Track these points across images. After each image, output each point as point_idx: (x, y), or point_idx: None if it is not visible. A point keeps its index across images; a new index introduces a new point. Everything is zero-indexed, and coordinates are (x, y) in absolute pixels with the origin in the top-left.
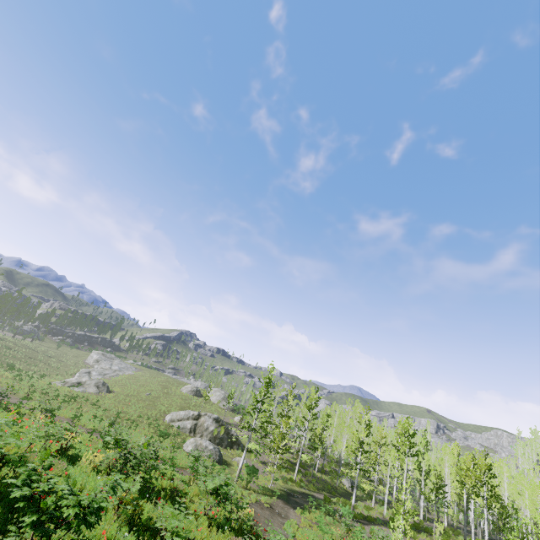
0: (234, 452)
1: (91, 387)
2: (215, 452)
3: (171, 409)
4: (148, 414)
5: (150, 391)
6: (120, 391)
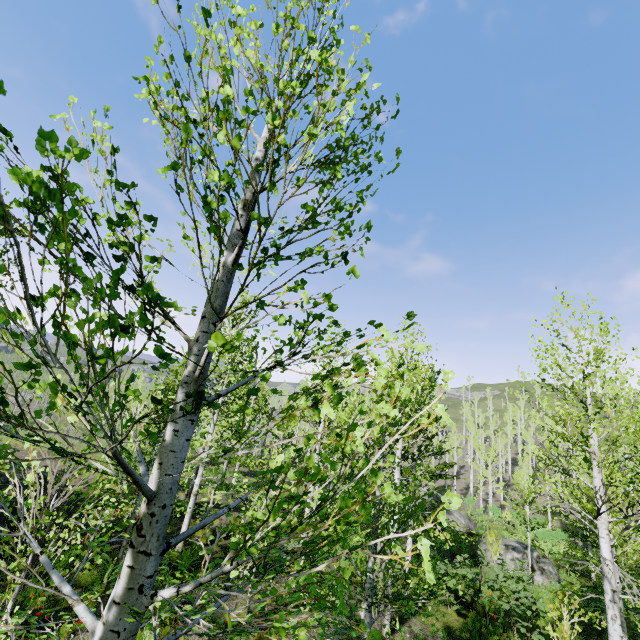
0: None
1: None
2: None
3: None
4: None
5: None
6: None
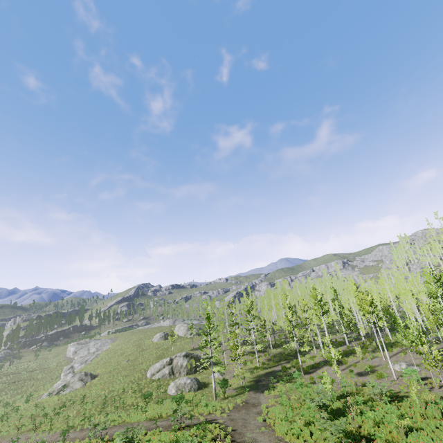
0: (209, 371)
1: (76, 383)
2: (193, 383)
3: (149, 364)
4: (132, 380)
5: (128, 357)
6: (103, 371)
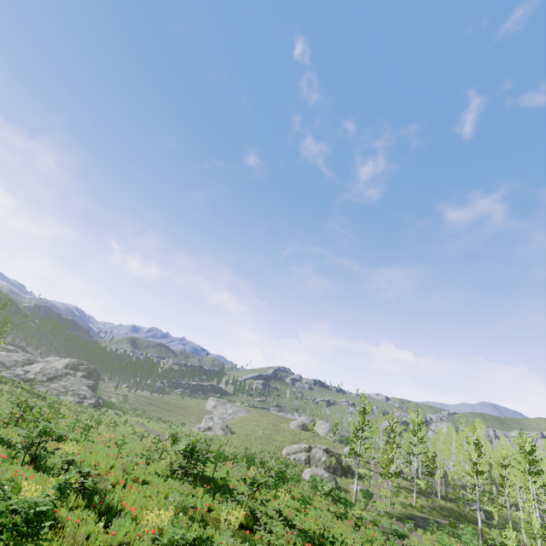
0: (349, 480)
1: (218, 430)
2: (331, 479)
3: (285, 444)
4: (268, 450)
5: (263, 430)
6: (239, 431)
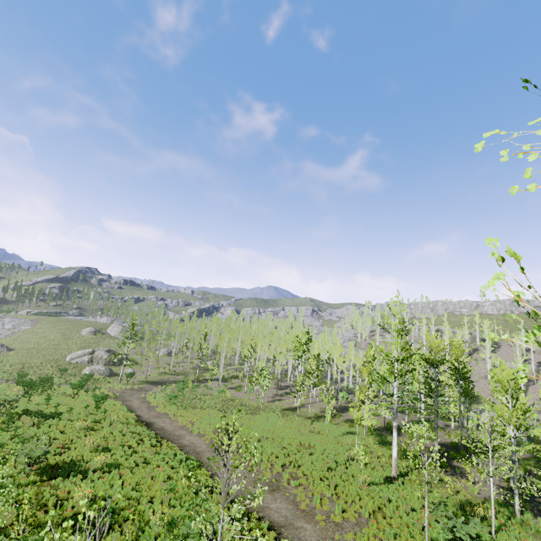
0: (126, 367)
1: None
2: (106, 371)
3: (71, 351)
4: (51, 359)
5: (50, 341)
6: (20, 347)
